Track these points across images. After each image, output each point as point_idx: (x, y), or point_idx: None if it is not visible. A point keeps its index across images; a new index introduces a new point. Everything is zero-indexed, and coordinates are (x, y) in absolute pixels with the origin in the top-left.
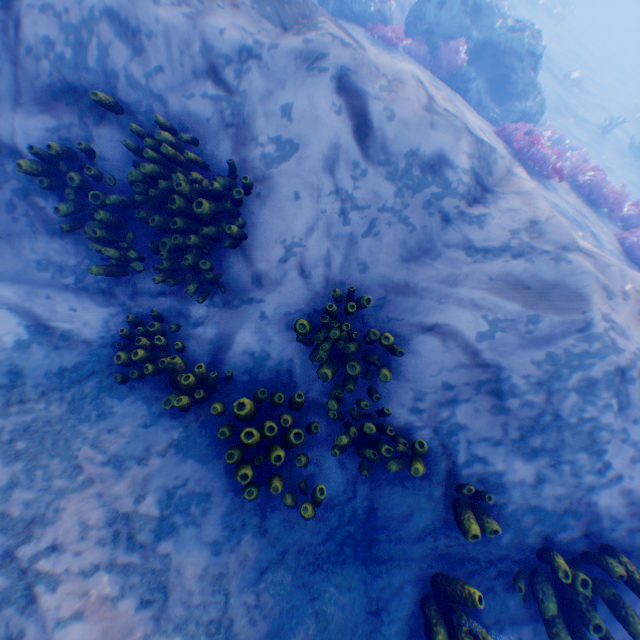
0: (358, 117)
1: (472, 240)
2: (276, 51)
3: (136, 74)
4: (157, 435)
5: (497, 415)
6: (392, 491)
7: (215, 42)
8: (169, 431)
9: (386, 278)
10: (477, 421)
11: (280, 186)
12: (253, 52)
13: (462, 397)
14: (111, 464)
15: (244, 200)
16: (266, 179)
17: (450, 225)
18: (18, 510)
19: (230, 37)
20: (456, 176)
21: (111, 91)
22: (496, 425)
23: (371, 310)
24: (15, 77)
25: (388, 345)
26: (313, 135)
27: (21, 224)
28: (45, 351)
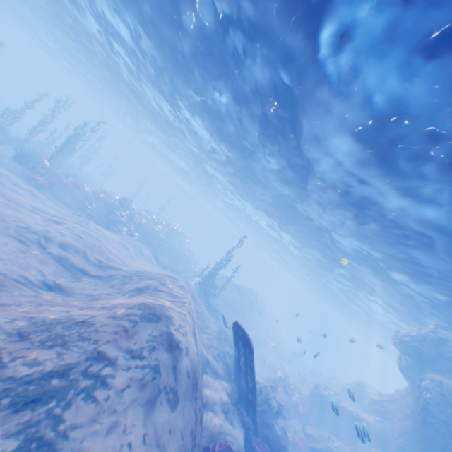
0: None
1: None
2: None
3: None
4: None
5: None
6: None
7: None
8: None
9: None
10: None
11: None
12: None
13: None
14: None
15: None
16: None
17: None
18: None
19: None
20: None
21: None
22: None
23: None
24: None
25: None
26: None
27: None
28: None
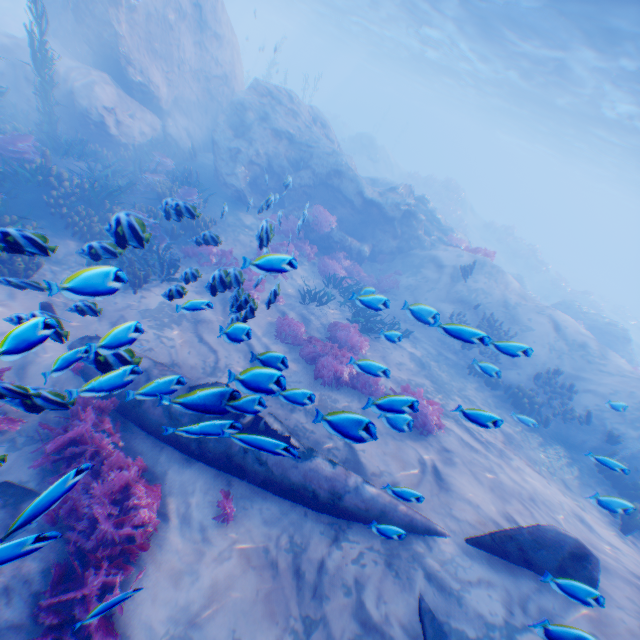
0: (553, 326)
1: (600, 368)
2: (525, 306)
3: (482, 302)
4: (483, 389)
5: (617, 414)
6: (575, 430)
7: (507, 300)
8: (486, 390)
9: (565, 371)
10: (609, 415)
11: (525, 337)
12: (517, 304)
13: (602, 408)
14: (473, 388)
15: (510, 339)
16: (519, 335)
17: (590, 363)
18: (454, 385)
19: (511, 300)
20: (591, 350)
21: (473, 304)
22: (617, 417)
23: (560, 379)
24: (446, 295)
25: (572, 382)
26: (538, 327)
27: (433, 328)
28: (443, 359)
